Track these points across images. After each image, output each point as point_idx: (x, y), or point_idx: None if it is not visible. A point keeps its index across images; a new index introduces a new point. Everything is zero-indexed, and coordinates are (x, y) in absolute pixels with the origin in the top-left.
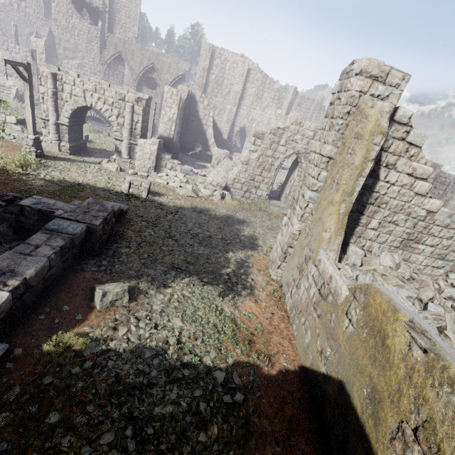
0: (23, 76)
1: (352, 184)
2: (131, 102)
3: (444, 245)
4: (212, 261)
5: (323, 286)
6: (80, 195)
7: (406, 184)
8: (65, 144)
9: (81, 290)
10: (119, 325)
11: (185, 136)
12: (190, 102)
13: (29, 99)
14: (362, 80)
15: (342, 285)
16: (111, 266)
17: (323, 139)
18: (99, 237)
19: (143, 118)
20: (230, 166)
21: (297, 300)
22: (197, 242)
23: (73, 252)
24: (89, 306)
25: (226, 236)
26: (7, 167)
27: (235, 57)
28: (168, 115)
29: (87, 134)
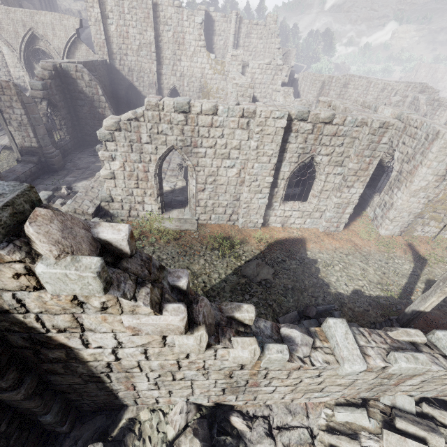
0: None
1: None
2: None
3: (310, 382)
4: None
5: None
6: None
7: (147, 343)
8: None
9: None
10: None
11: (82, 127)
12: (67, 82)
13: None
14: None
15: None
16: None
17: None
18: None
19: None
20: None
21: None
22: None
23: None
24: None
25: None
26: None
27: None
28: (14, 118)
29: None
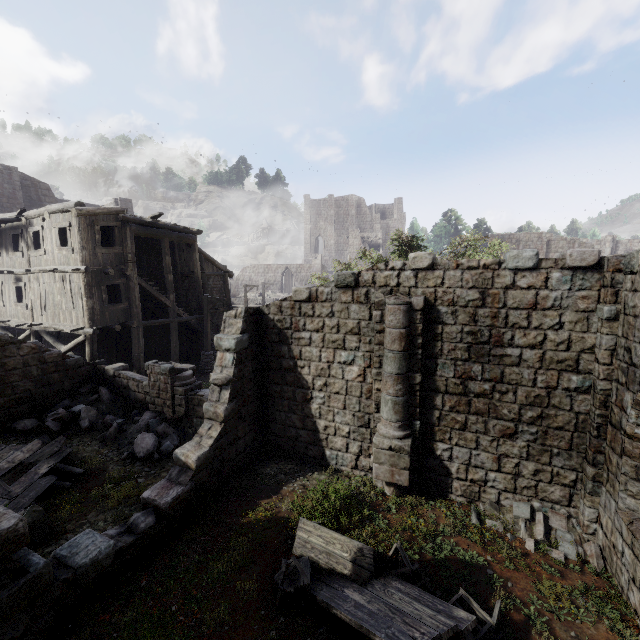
0: None
1: None
2: None
3: None
4: None
5: None
6: None
7: None
8: None
9: None
10: None
11: None
12: None
13: None
14: None
15: None
16: None
17: None
18: None
19: None
20: None
21: None
22: None
23: None
24: None
25: None
26: None
27: (528, 236)
28: None
29: None
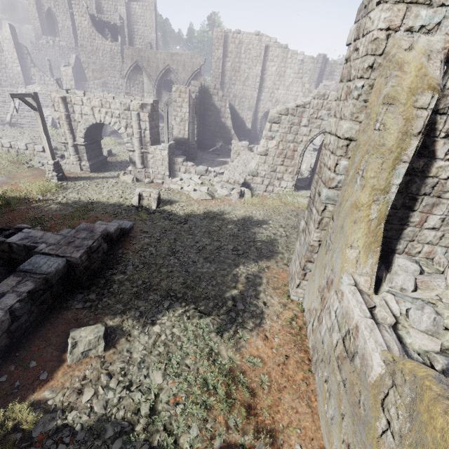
0: (32, 106)
1: (386, 176)
2: (136, 110)
3: None
4: (216, 281)
5: (348, 336)
6: (89, 216)
7: None
8: (85, 163)
9: (57, 336)
10: (86, 386)
11: (204, 133)
12: (204, 97)
13: (42, 127)
14: (389, 9)
15: (372, 351)
16: (99, 300)
17: (339, 114)
18: (85, 268)
19: (151, 124)
20: (250, 159)
21: (318, 341)
22: (203, 256)
23: (53, 290)
24: (60, 358)
25: (239, 244)
26: (29, 195)
27: (250, 37)
28: (179, 115)
29: (112, 148)
